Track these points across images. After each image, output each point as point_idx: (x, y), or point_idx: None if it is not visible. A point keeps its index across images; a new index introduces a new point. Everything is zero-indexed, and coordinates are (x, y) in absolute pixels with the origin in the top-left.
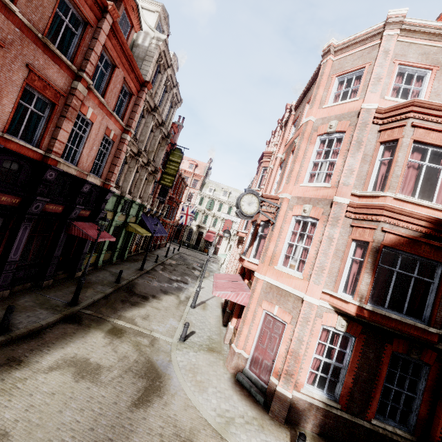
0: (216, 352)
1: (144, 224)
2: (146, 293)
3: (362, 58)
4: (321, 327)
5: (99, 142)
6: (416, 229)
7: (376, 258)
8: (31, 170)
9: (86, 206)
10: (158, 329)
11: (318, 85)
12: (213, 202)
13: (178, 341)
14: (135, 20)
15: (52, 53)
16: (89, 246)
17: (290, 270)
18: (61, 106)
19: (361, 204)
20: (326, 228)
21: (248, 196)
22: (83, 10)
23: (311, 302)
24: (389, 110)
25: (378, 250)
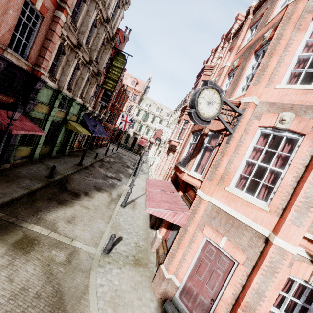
0: (142, 266)
1: (85, 124)
2: (78, 190)
3: None
4: (286, 277)
5: (19, 7)
6: None
7: None
8: None
9: (7, 91)
10: (82, 236)
11: None
12: (147, 114)
13: (102, 253)
14: None
15: None
16: (18, 138)
17: (248, 196)
18: None
19: None
20: None
21: (209, 91)
22: None
23: (285, 248)
24: None
25: None
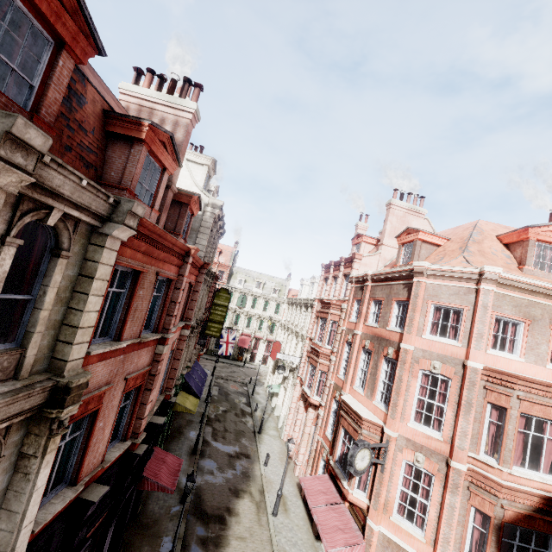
0: None
1: (189, 387)
2: (219, 509)
3: (458, 296)
4: None
5: (166, 364)
6: (530, 505)
7: (499, 536)
8: (118, 468)
9: None
10: None
11: (414, 308)
12: (245, 297)
13: None
14: (196, 208)
15: (144, 342)
16: None
17: (409, 526)
18: (146, 379)
19: (478, 471)
20: (446, 496)
21: (361, 452)
22: (170, 272)
23: None
24: (494, 371)
25: (500, 527)
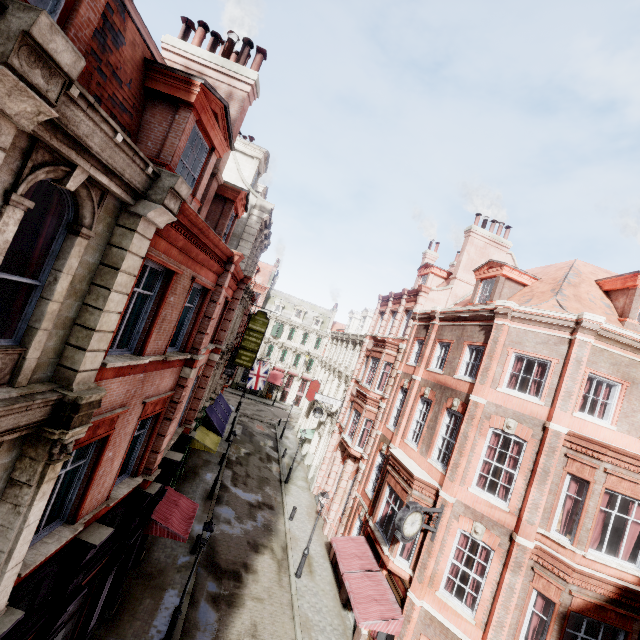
0: None
1: (210, 423)
2: (234, 563)
3: (547, 346)
4: None
5: (189, 392)
6: (603, 594)
7: (562, 625)
8: (125, 507)
9: None
10: None
11: (491, 355)
12: (281, 326)
13: None
14: (242, 208)
15: (168, 361)
16: None
17: (457, 604)
18: (166, 406)
19: (546, 550)
20: (506, 575)
21: (411, 515)
22: (207, 280)
23: None
24: (579, 438)
25: (565, 615)
